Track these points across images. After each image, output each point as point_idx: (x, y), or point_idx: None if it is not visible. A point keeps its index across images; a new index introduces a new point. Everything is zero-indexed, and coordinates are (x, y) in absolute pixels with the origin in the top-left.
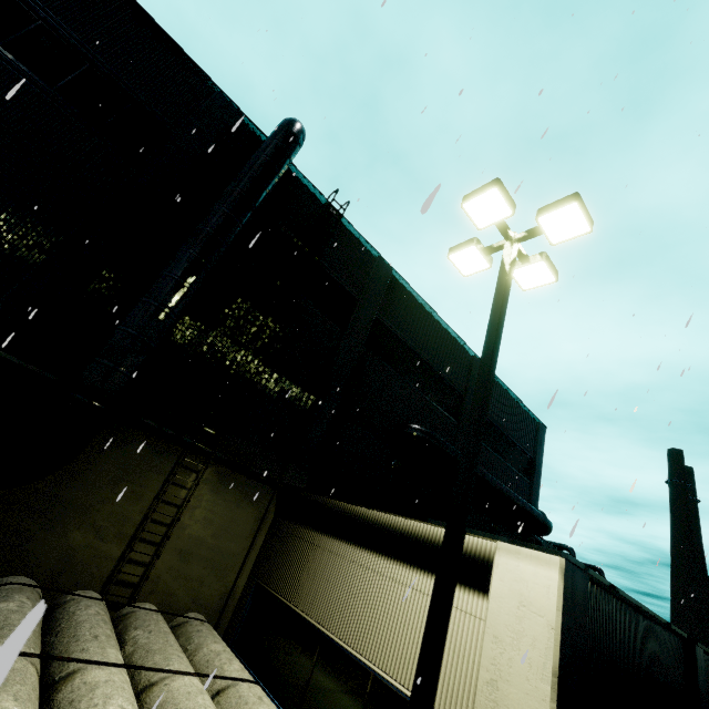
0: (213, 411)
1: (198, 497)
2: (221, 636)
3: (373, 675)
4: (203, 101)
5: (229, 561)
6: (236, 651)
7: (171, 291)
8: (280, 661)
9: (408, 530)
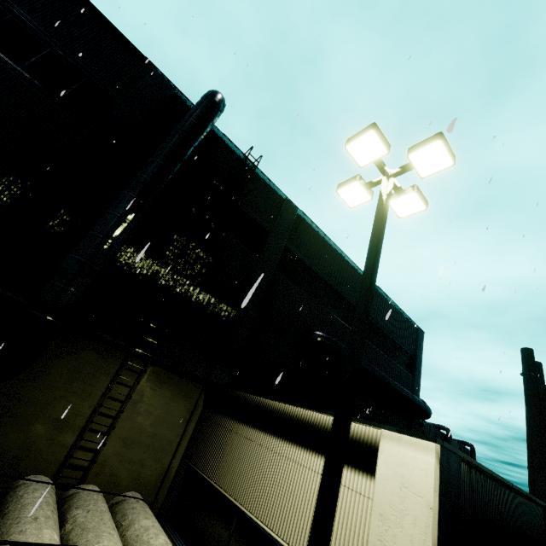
0: (151, 323)
1: (139, 394)
2: (158, 509)
3: (279, 545)
4: (143, 78)
5: (165, 446)
6: (170, 523)
7: (113, 226)
8: (204, 532)
9: (308, 419)
